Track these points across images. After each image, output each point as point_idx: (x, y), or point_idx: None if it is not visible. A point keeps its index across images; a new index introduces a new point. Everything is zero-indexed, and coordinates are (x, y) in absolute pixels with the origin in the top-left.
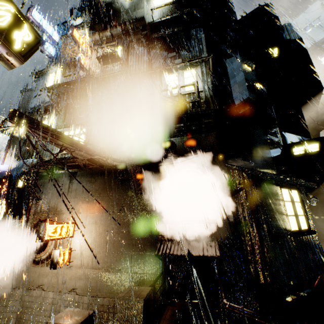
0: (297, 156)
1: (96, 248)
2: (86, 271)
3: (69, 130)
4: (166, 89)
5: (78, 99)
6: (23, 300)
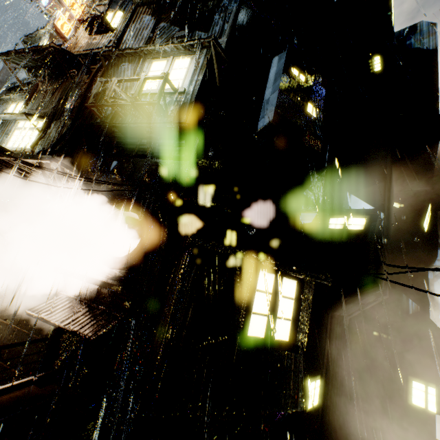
0: (331, 231)
1: None
2: None
3: (25, 121)
4: (127, 78)
5: (54, 80)
6: None
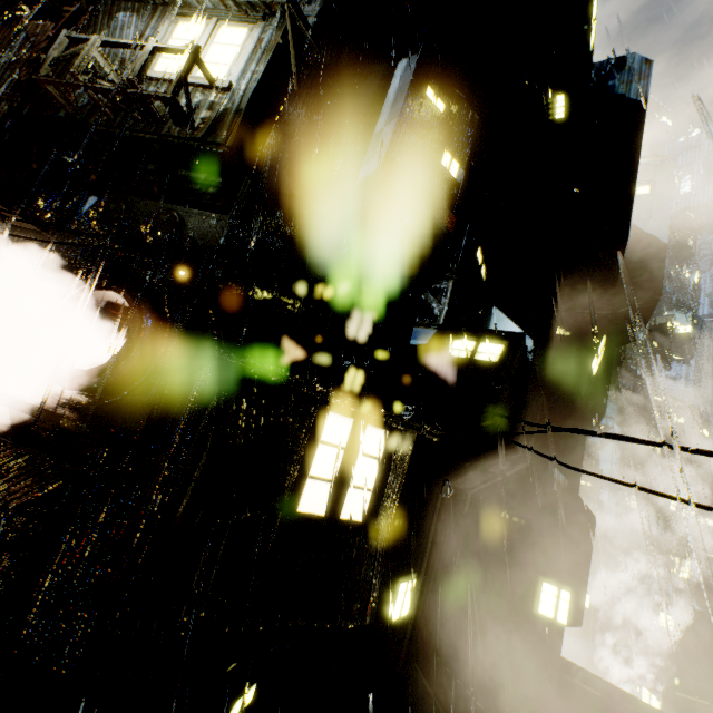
0: (453, 361)
1: None
2: None
3: None
4: (120, 41)
5: None
6: None
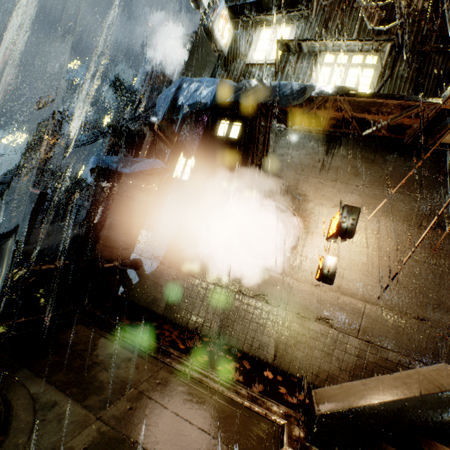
0: None
1: (374, 274)
2: (354, 301)
3: (338, 54)
4: None
5: None
6: (231, 305)
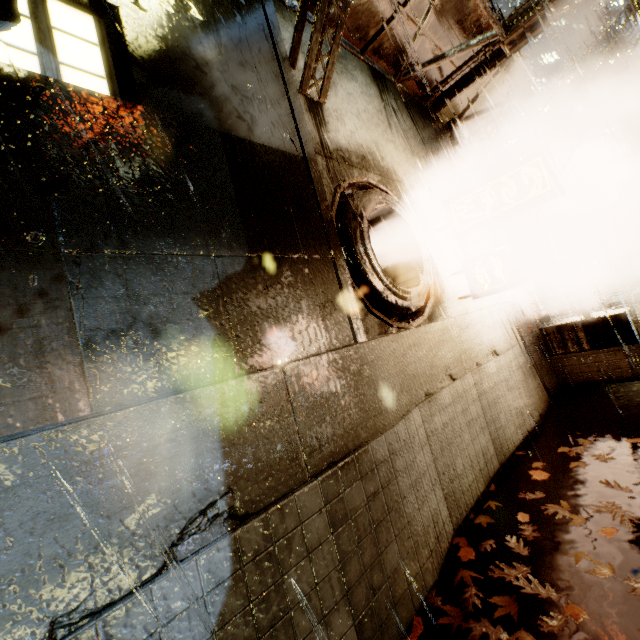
0: None
1: None
2: (490, 309)
3: None
4: None
5: None
6: (434, 435)
